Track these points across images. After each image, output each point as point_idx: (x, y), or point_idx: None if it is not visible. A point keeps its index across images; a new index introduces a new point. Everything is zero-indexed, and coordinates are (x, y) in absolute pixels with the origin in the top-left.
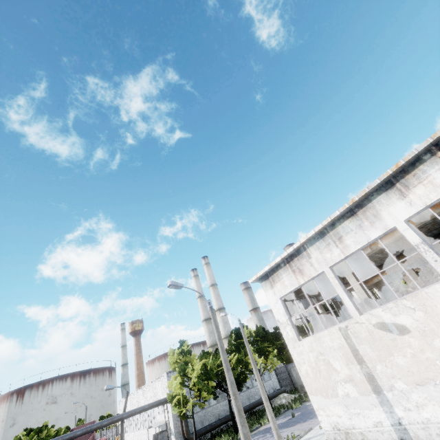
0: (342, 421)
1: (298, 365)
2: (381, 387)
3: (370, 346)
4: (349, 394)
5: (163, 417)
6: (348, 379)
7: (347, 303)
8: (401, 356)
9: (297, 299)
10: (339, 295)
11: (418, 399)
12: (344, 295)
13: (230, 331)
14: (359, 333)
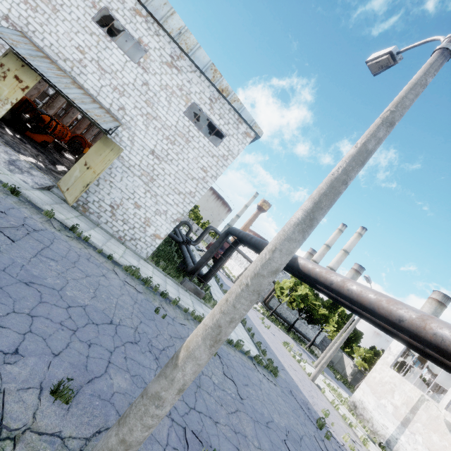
0: (368, 405)
1: (374, 370)
2: (407, 426)
3: (427, 417)
4: (386, 407)
5: None
6: (395, 405)
7: (446, 398)
8: (438, 438)
9: (412, 353)
10: (448, 391)
11: (419, 449)
12: (450, 395)
13: None
14: (430, 409)
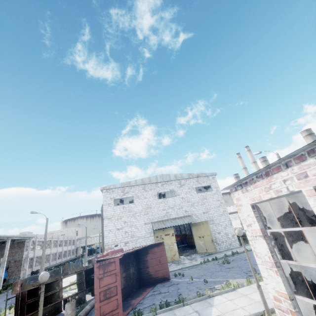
0: None
1: None
2: None
3: None
4: None
5: None
6: None
7: None
8: None
9: None
10: None
11: None
12: None
13: None
14: None
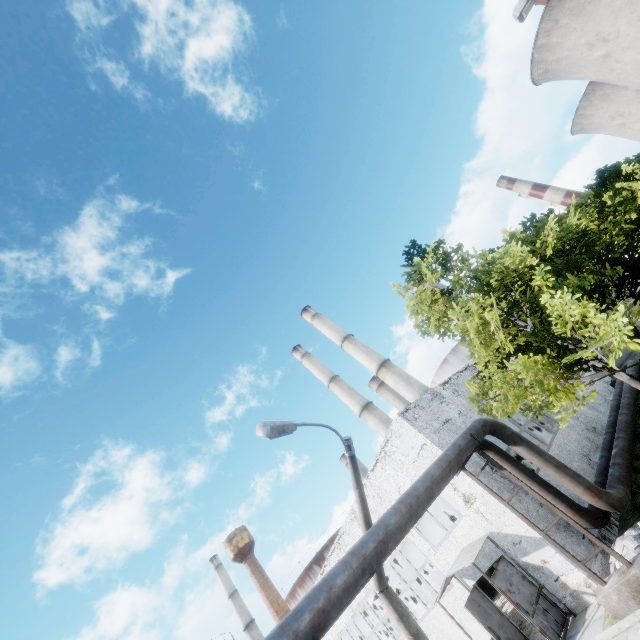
0: None
1: None
2: None
3: None
4: None
5: (462, 537)
6: None
7: None
8: None
9: None
10: None
11: None
12: None
13: (424, 385)
14: None
